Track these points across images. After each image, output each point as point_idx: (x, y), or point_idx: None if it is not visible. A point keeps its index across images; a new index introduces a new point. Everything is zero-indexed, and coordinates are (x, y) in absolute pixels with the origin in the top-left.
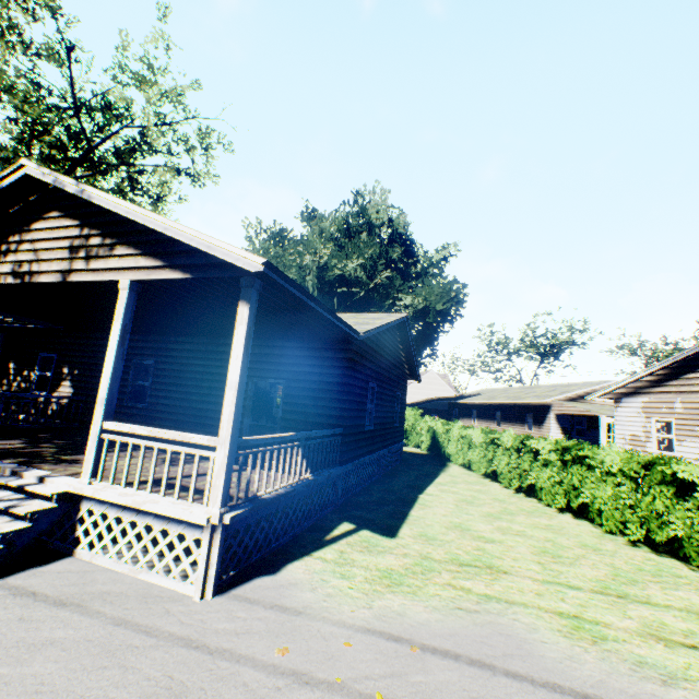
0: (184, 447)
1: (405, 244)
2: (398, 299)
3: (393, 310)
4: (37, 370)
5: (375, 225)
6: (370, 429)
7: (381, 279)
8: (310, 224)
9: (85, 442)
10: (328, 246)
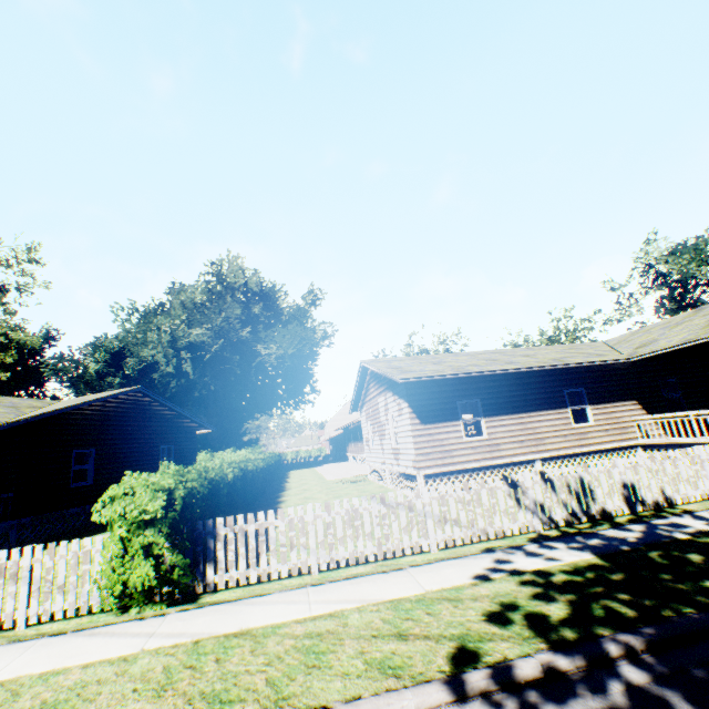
0: None
1: (265, 299)
2: (268, 349)
3: (257, 361)
4: None
5: (235, 288)
6: (88, 485)
7: (244, 334)
8: (177, 297)
9: None
10: (183, 317)
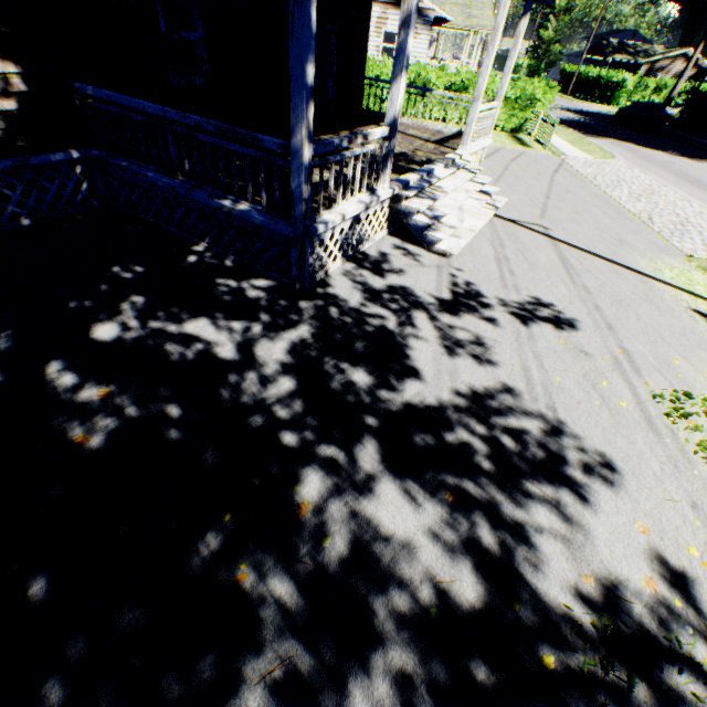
0: (489, 112)
1: None
2: None
3: None
4: None
5: None
6: None
7: None
8: None
9: None
10: None
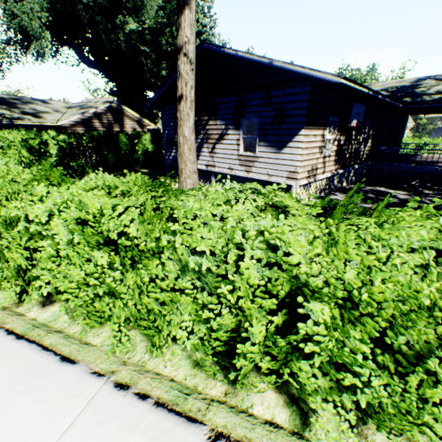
0: None
1: None
2: None
3: None
4: (362, 135)
5: None
6: None
7: None
8: None
9: (414, 162)
10: None
